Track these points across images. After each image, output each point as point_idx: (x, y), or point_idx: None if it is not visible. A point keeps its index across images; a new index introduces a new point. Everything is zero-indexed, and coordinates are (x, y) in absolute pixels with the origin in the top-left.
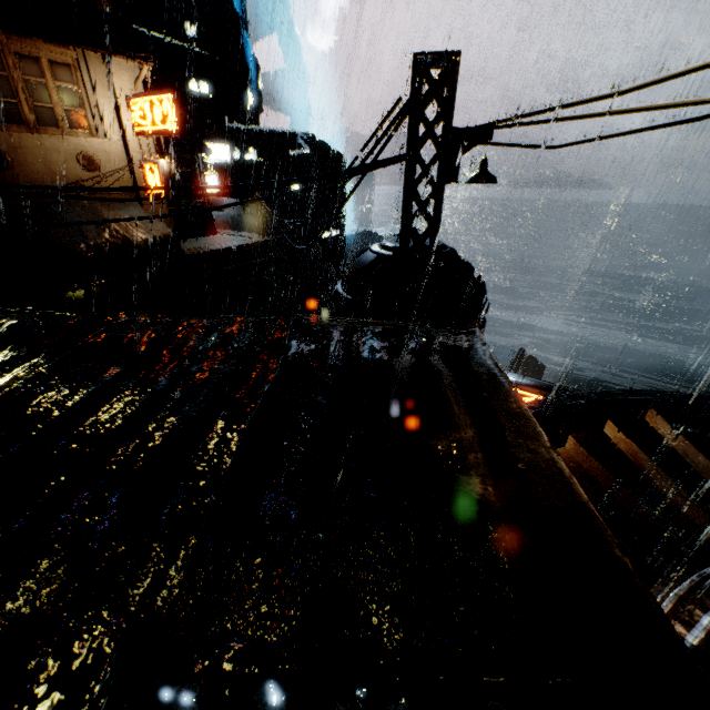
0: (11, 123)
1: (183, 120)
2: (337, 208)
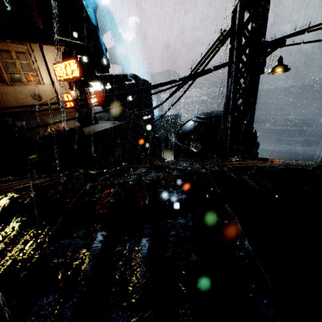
0: None
1: (81, 71)
2: (149, 105)
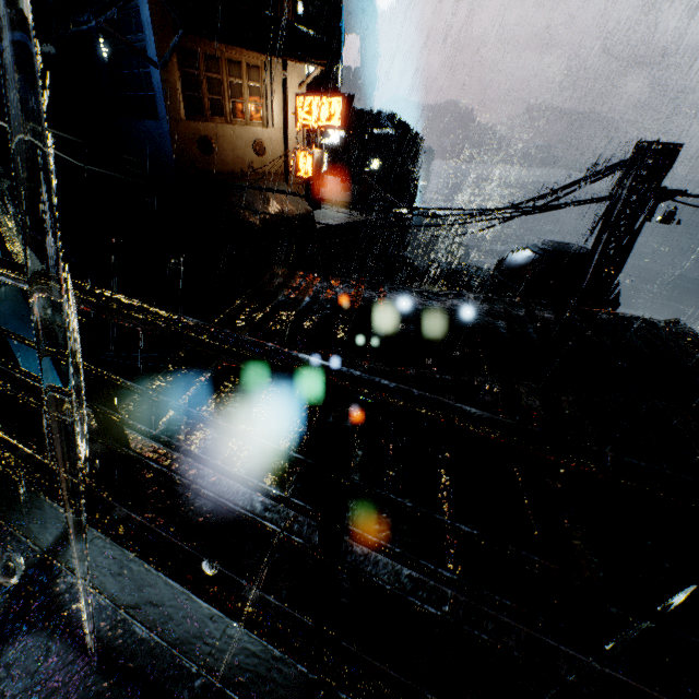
0: (216, 116)
1: (347, 119)
2: (410, 187)
